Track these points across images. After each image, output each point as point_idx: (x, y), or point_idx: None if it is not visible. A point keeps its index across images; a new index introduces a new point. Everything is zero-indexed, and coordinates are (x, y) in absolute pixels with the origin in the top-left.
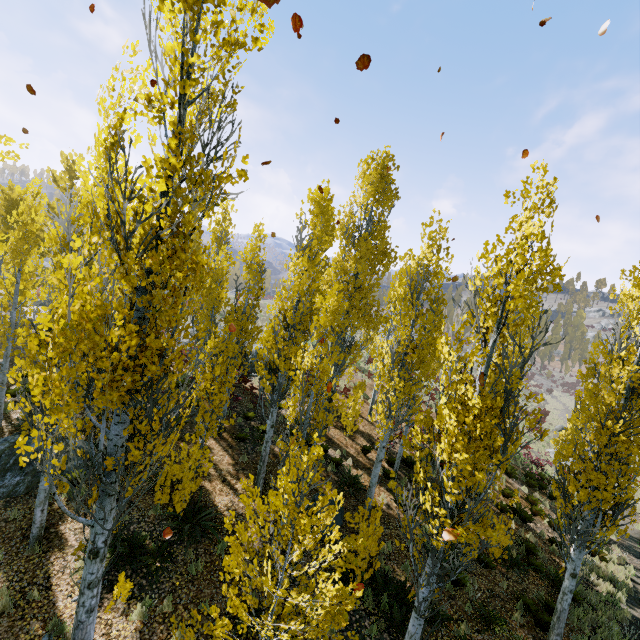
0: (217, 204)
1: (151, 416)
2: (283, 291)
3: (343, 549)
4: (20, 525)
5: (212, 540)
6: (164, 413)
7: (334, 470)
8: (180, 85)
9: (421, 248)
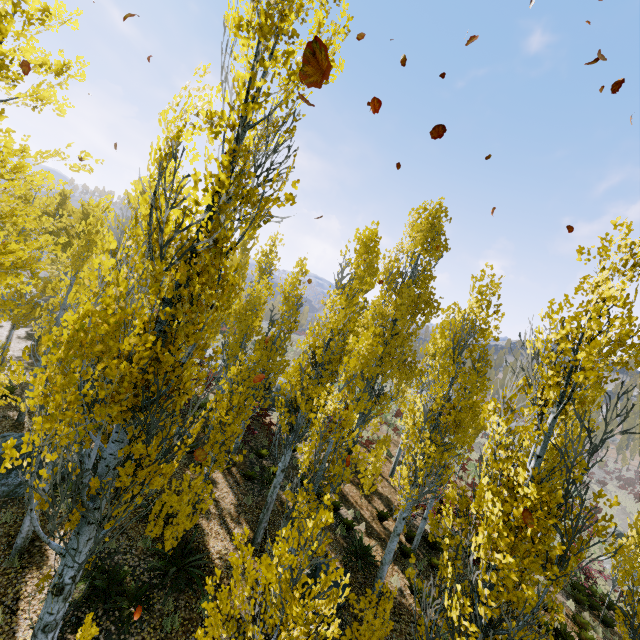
0: (260, 225)
1: (150, 440)
2: (316, 327)
3: (341, 639)
4: (9, 531)
5: (196, 592)
6: (164, 439)
7: (344, 533)
8: (243, 108)
9: (468, 301)
